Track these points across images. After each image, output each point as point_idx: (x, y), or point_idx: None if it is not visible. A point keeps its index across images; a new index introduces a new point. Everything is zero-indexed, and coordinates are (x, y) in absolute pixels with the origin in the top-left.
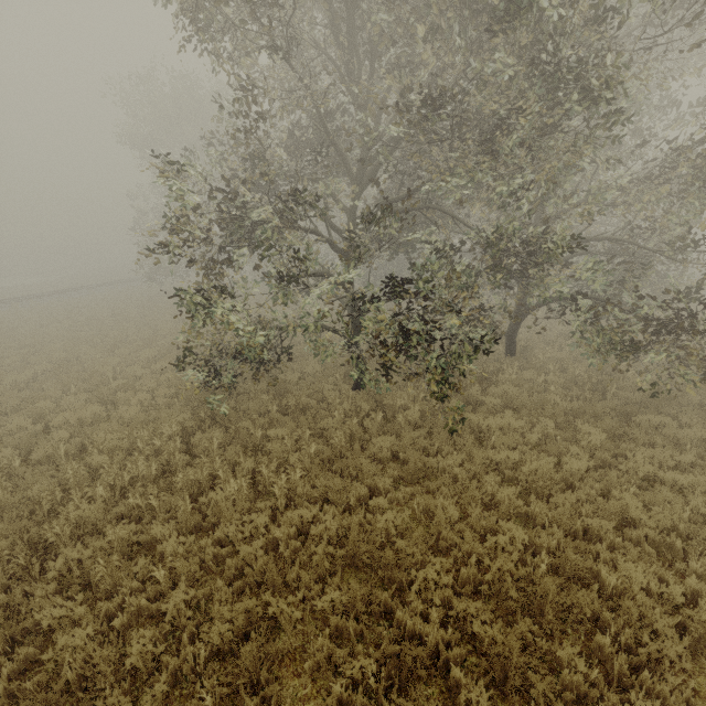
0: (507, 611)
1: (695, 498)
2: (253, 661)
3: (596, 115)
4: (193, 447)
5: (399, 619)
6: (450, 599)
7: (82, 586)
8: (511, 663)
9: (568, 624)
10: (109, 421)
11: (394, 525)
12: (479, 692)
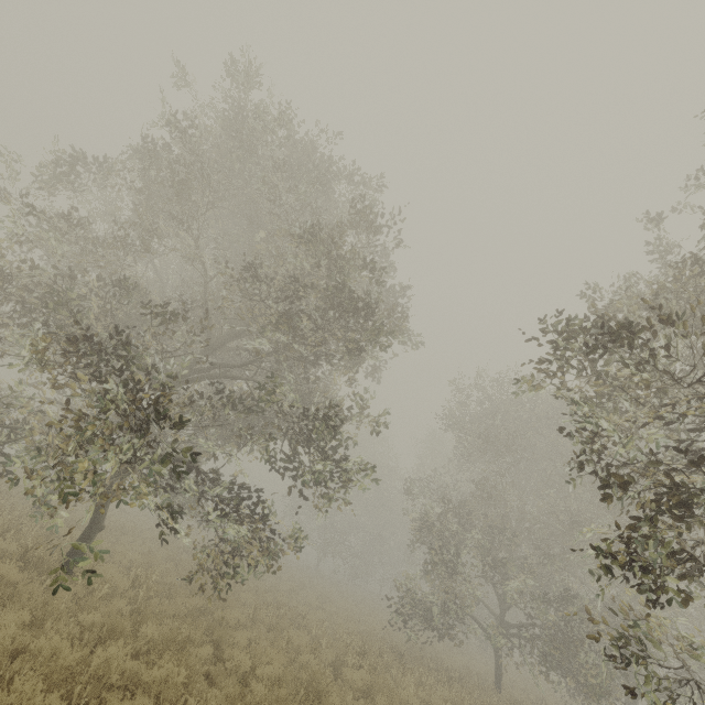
0: None
1: None
2: None
3: None
4: None
5: None
6: None
7: None
8: None
9: None
10: None
11: None
12: None
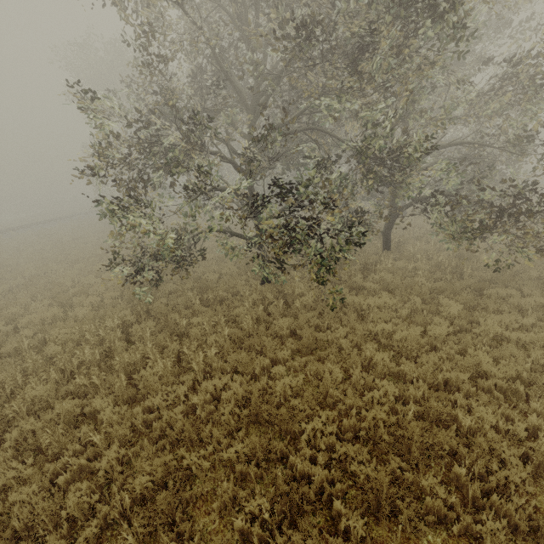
0: (382, 451)
1: (535, 351)
2: (169, 505)
3: (448, 46)
4: (132, 336)
5: (292, 463)
6: (334, 444)
7: (37, 451)
8: (382, 494)
9: (432, 459)
10: (67, 320)
11: (291, 388)
12: (355, 519)
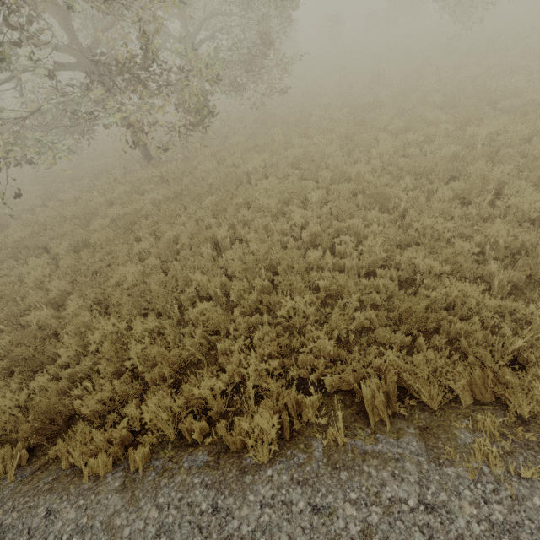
0: None
1: None
2: None
3: None
4: None
5: None
6: None
7: None
8: None
9: None
10: None
11: None
12: None
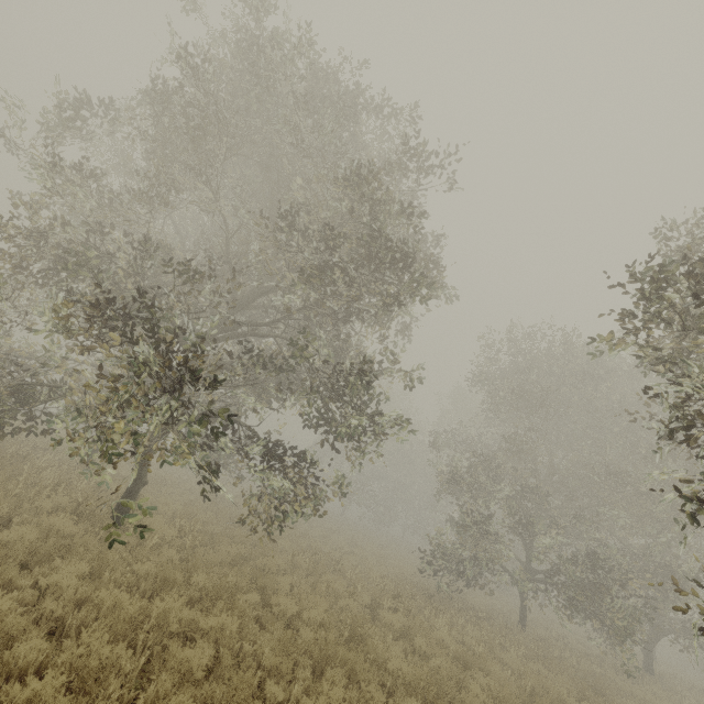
0: None
1: None
2: None
3: None
4: None
5: None
6: None
7: None
8: None
9: None
10: None
11: None
12: None
